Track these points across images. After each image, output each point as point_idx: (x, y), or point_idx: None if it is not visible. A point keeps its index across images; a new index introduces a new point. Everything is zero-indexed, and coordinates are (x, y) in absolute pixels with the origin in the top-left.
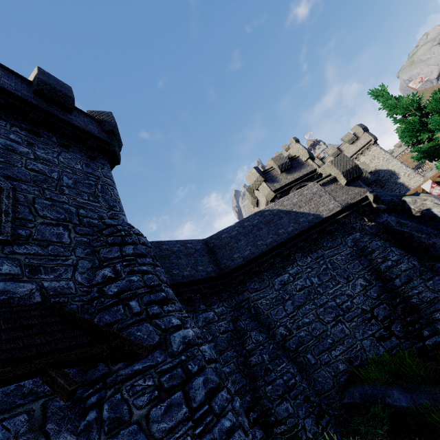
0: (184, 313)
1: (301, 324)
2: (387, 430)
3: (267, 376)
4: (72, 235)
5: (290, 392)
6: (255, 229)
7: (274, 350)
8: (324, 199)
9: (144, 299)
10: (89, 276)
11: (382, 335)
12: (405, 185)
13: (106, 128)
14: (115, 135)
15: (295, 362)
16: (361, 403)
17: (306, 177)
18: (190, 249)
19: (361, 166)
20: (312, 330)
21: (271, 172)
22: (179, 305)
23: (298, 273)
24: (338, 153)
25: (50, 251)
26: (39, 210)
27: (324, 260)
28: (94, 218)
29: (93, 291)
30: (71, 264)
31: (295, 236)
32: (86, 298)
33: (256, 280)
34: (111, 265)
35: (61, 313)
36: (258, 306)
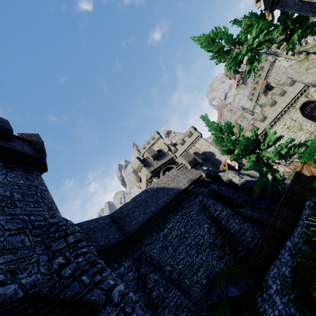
0: (113, 274)
1: (179, 260)
2: (231, 312)
3: (164, 302)
4: (30, 238)
5: (179, 308)
6: (144, 202)
7: (166, 283)
8: (181, 178)
9: (89, 273)
10: (48, 266)
11: (221, 255)
12: (219, 160)
13: (36, 147)
14: (43, 150)
15: (179, 287)
16: (217, 301)
17: (168, 162)
18: (102, 224)
19: (196, 150)
20: (185, 262)
21: (147, 160)
22: (109, 270)
23: (172, 227)
24: (183, 142)
25: (19, 255)
26: (4, 225)
27: (186, 215)
28: (41, 221)
29: (53, 276)
30: (35, 261)
31: (168, 203)
32: (50, 283)
33: (148, 237)
34: (61, 254)
35: (43, 299)
36: (151, 255)
